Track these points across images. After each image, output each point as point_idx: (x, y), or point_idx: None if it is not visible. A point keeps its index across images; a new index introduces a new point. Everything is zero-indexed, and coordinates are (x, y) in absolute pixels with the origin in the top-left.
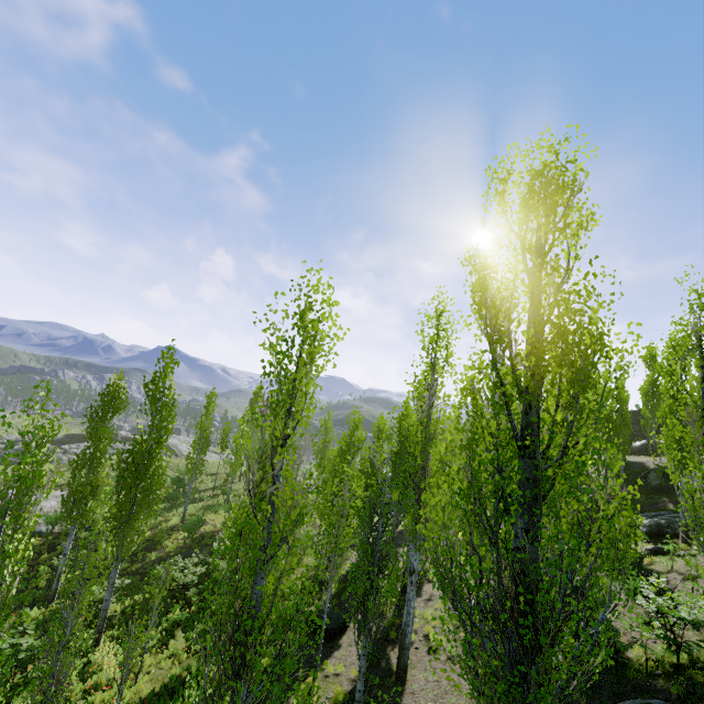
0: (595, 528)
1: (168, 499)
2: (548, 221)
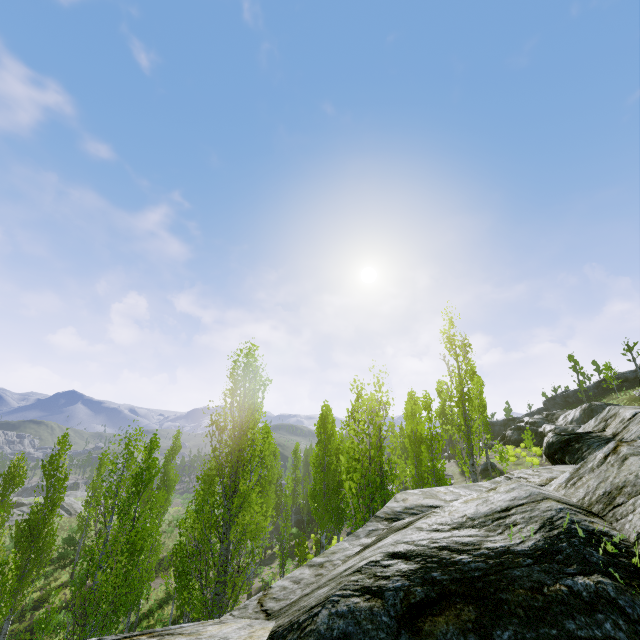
0: (251, 527)
1: (59, 559)
2: (233, 396)
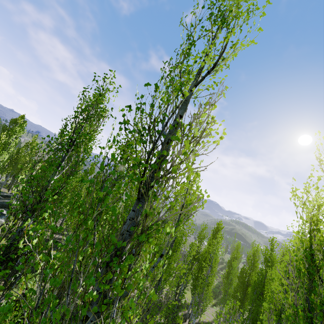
0: None
1: (222, 263)
2: None
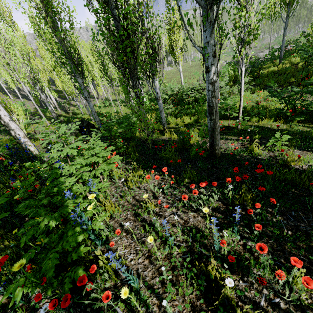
0: None
1: None
2: None
